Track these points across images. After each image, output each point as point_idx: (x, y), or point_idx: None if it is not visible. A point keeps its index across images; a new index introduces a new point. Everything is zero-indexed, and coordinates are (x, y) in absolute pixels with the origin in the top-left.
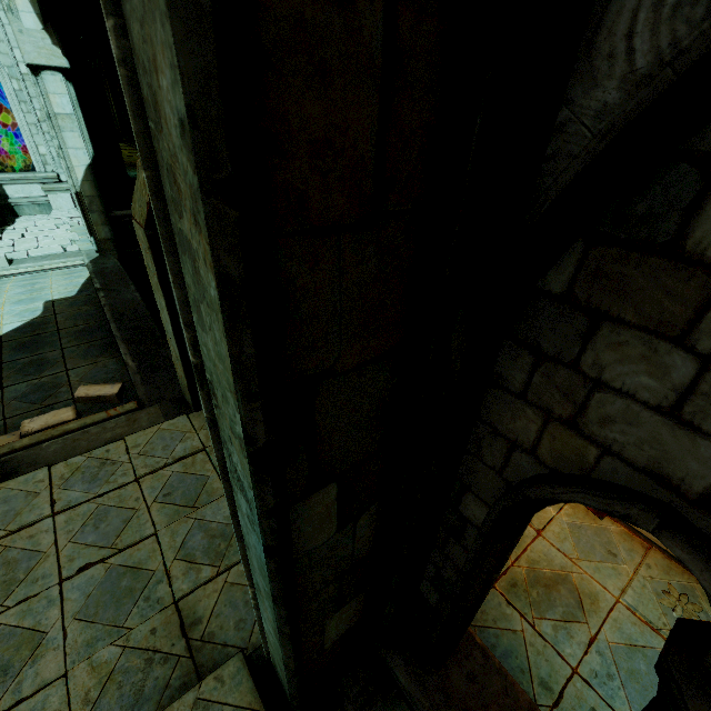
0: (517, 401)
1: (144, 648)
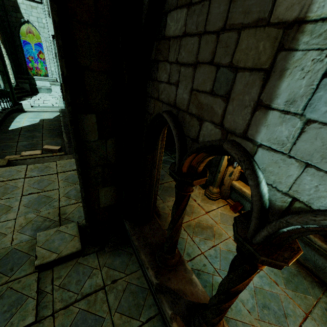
0: (150, 99)
1: (44, 216)
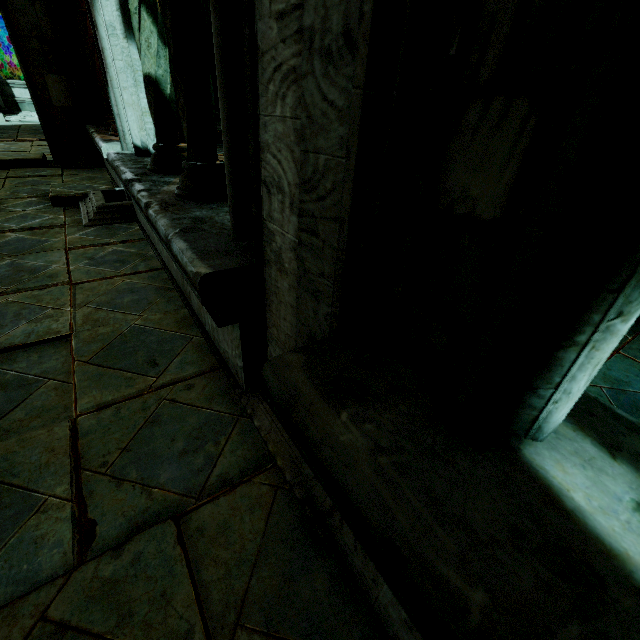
0: None
1: None
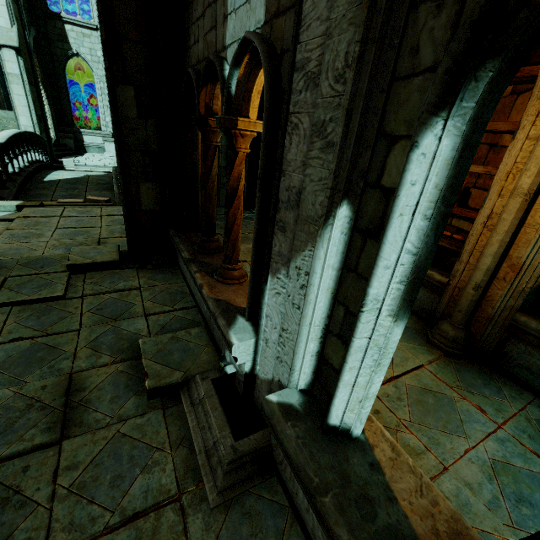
0: None
1: (81, 242)
